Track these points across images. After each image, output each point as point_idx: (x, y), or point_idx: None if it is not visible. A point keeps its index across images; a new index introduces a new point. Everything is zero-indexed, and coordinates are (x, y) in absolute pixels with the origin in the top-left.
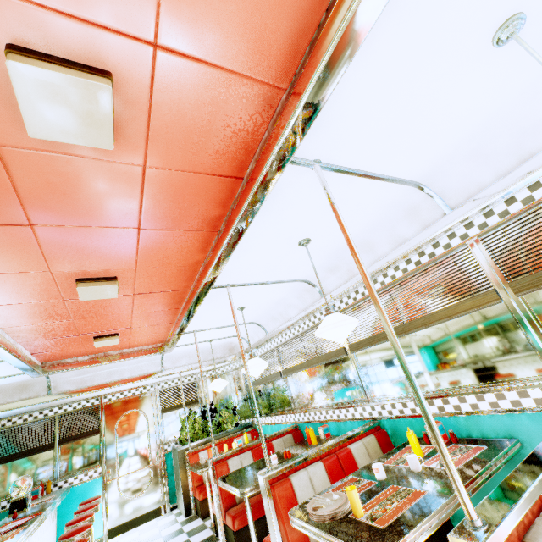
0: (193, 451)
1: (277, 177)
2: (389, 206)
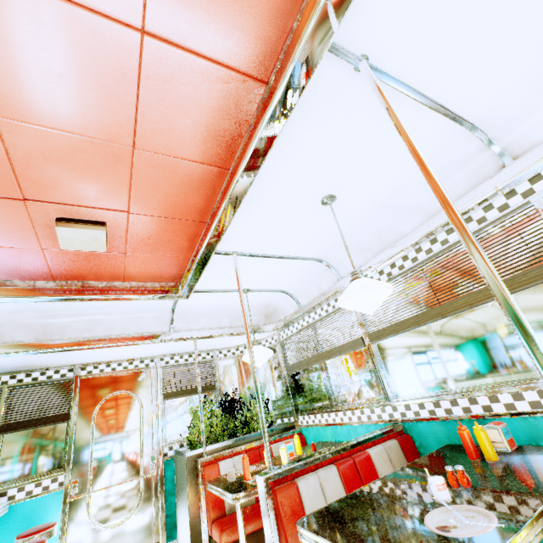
0: (210, 459)
1: None
2: None
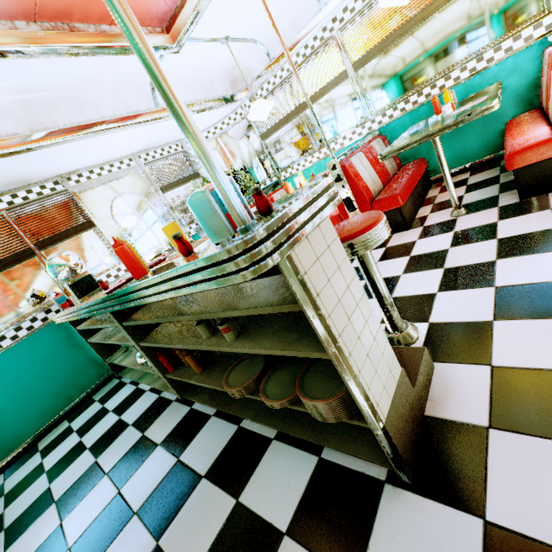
0: None
1: None
2: None
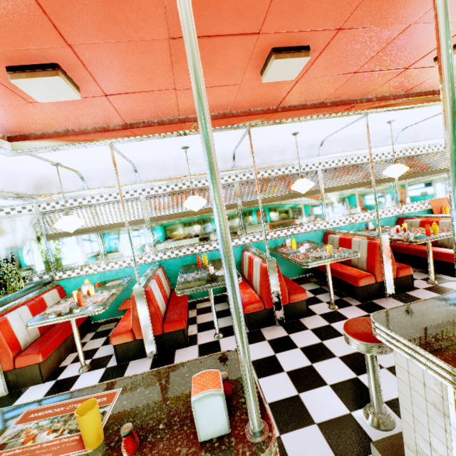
0: None
1: (376, 113)
2: (312, 140)
